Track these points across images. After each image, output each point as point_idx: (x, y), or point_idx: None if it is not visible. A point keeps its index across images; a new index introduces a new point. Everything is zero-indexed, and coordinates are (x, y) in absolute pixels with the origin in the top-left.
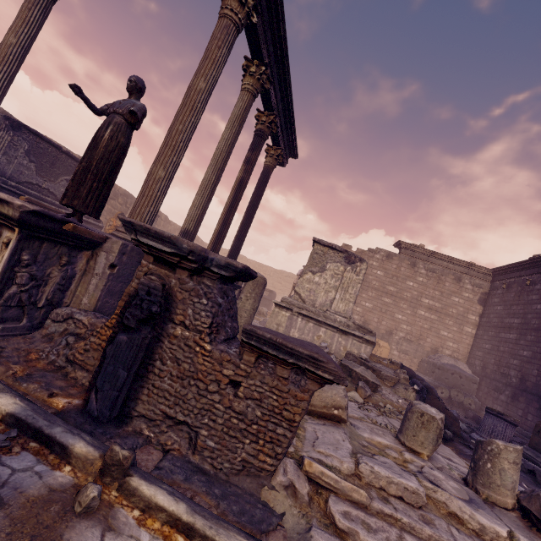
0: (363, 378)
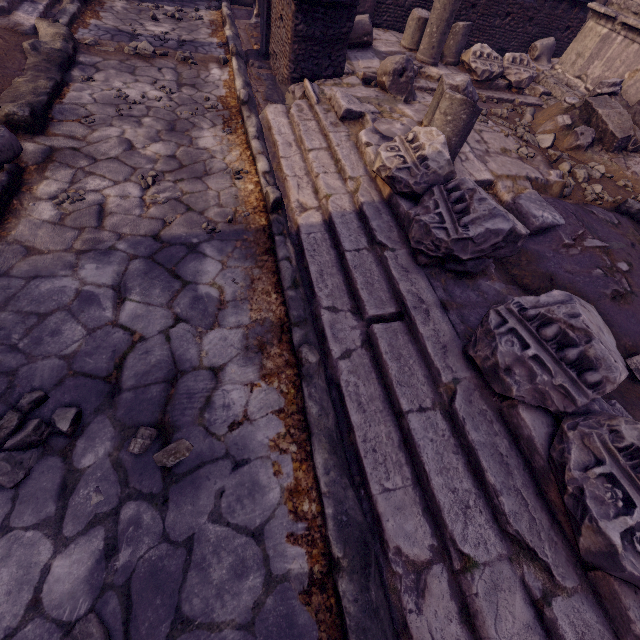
0: (603, 126)
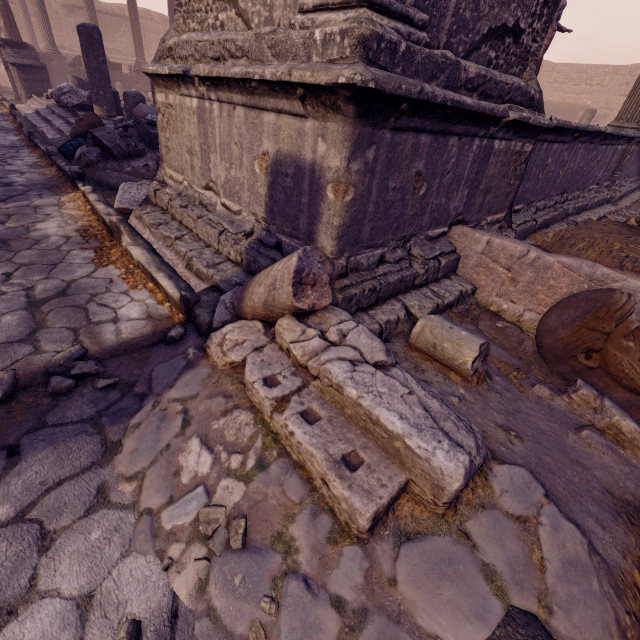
0: None
